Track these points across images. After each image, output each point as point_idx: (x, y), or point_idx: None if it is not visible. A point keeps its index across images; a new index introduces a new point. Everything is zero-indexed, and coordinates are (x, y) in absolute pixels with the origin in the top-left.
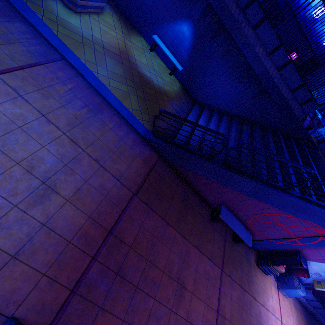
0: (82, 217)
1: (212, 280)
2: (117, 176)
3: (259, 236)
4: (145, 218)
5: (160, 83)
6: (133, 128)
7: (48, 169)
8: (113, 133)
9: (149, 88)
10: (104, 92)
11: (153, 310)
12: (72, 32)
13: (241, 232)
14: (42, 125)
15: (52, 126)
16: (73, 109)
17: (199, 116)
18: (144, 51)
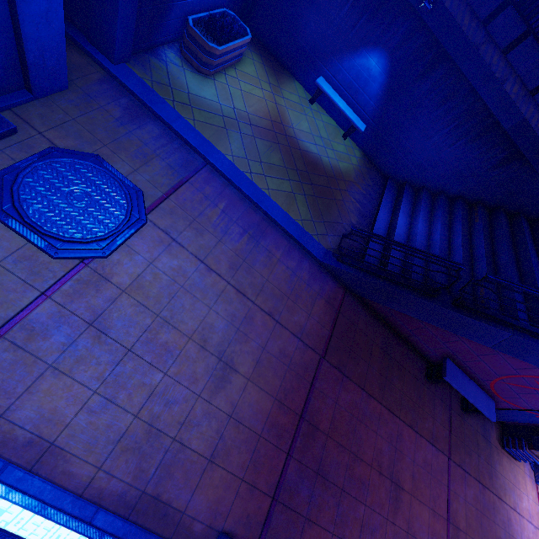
0: (267, 400)
1: (436, 474)
2: (297, 334)
3: (507, 404)
4: (339, 391)
5: (332, 160)
6: (307, 251)
7: (221, 340)
8: (283, 267)
9: (318, 175)
10: (263, 203)
11: (365, 519)
12: (210, 114)
13: (478, 400)
14: (204, 276)
15: (213, 276)
16: (231, 242)
17: (396, 205)
18: (303, 107)
